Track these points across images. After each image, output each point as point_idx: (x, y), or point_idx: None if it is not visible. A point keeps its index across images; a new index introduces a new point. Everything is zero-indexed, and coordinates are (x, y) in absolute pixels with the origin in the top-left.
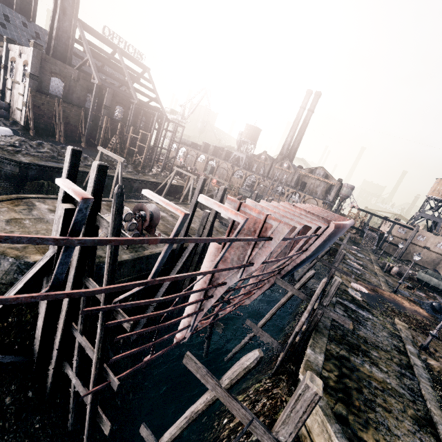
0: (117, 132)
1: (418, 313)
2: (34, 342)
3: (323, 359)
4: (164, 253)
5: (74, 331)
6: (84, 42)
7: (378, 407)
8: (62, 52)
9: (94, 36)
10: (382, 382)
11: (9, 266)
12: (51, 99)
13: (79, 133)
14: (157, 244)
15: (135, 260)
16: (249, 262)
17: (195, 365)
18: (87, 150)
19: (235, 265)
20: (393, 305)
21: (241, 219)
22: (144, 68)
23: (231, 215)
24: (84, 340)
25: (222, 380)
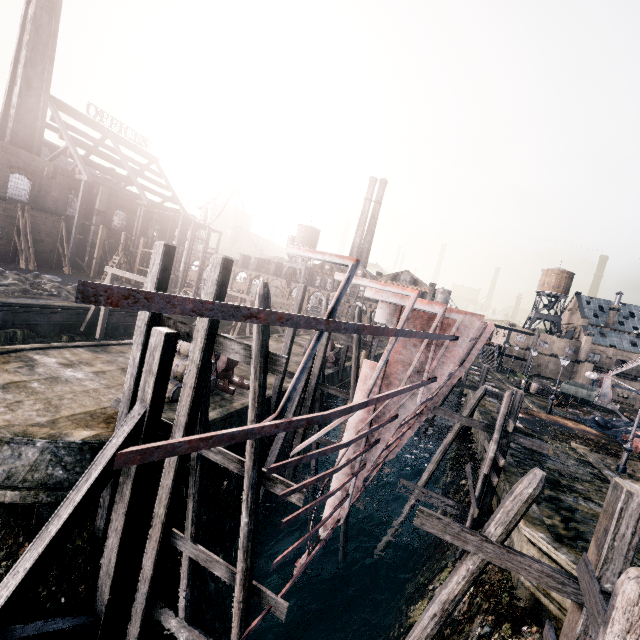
0: (119, 248)
1: (588, 433)
2: (99, 582)
3: (535, 503)
4: (388, 353)
5: (179, 541)
6: (60, 124)
7: None
8: (25, 139)
9: (74, 117)
10: None
11: (36, 456)
12: (11, 205)
13: (57, 254)
14: (243, 392)
15: (225, 418)
16: (429, 377)
17: (438, 523)
18: (74, 277)
19: (424, 380)
20: (558, 427)
21: (439, 309)
22: (150, 158)
23: (421, 306)
24: (203, 551)
25: (489, 531)
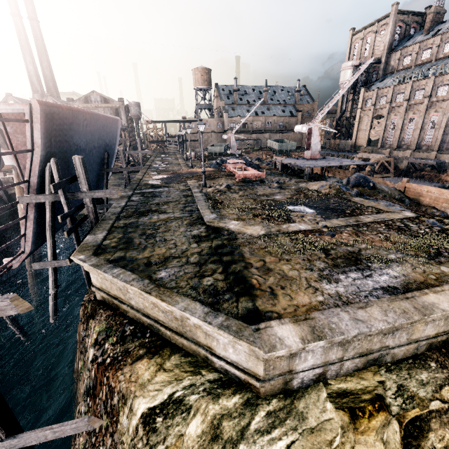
0: None
1: (207, 171)
2: None
3: (105, 234)
4: None
5: None
6: None
7: (158, 234)
8: None
9: None
10: (167, 219)
11: None
12: None
13: None
14: None
15: None
16: None
17: None
18: None
19: None
20: (188, 175)
21: None
22: None
23: None
24: None
25: None
